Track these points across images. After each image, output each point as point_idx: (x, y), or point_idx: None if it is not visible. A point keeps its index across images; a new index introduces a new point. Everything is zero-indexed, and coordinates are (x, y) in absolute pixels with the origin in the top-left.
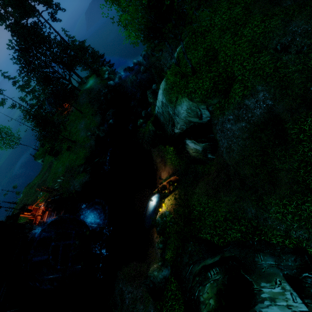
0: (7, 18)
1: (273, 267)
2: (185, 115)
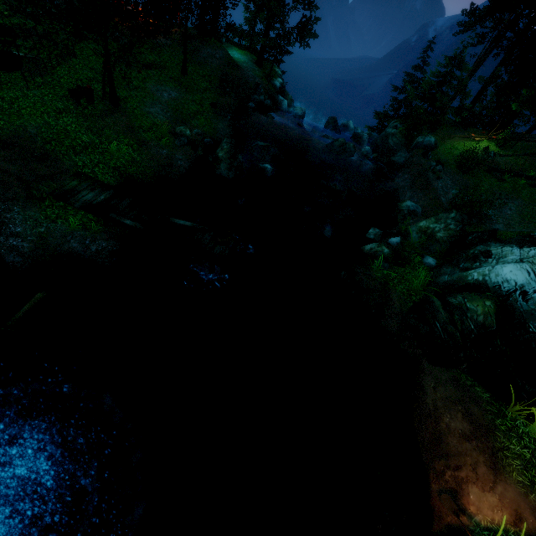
0: None
1: None
2: None
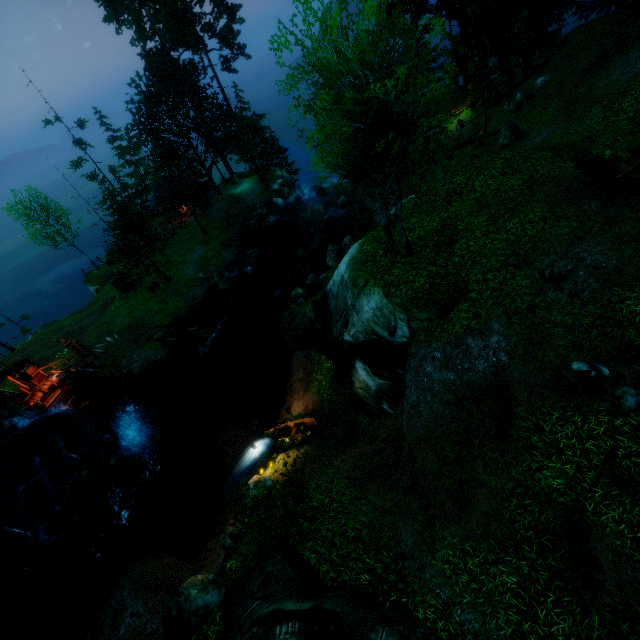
0: (151, 37)
1: None
2: (369, 316)
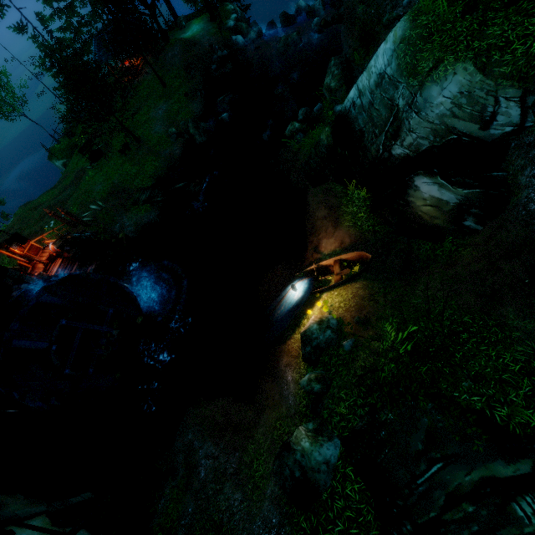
0: None
1: None
2: (443, 110)
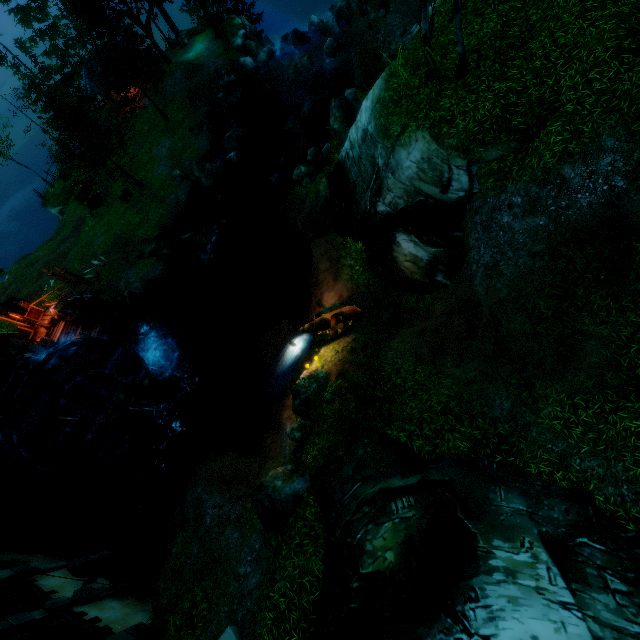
0: None
1: (522, 515)
2: (411, 173)
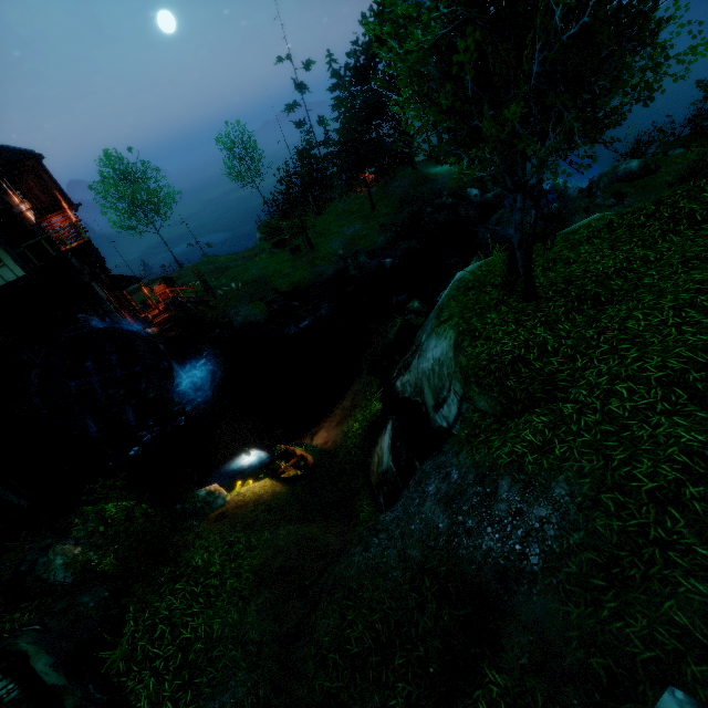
0: None
1: None
2: (426, 367)
